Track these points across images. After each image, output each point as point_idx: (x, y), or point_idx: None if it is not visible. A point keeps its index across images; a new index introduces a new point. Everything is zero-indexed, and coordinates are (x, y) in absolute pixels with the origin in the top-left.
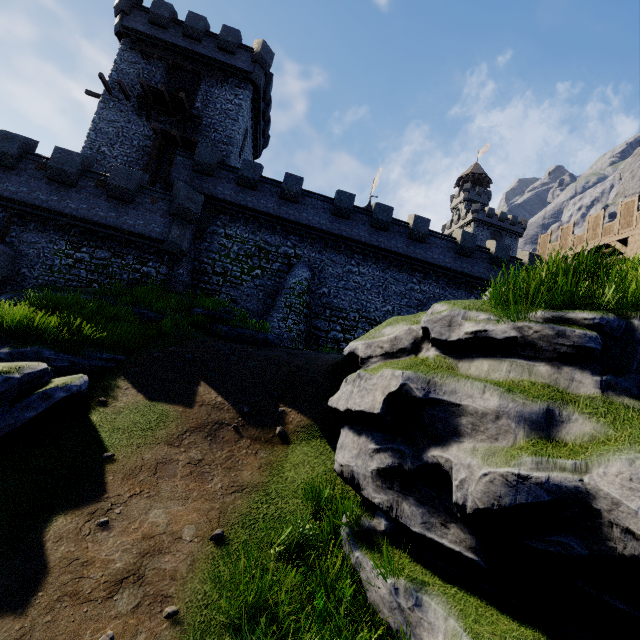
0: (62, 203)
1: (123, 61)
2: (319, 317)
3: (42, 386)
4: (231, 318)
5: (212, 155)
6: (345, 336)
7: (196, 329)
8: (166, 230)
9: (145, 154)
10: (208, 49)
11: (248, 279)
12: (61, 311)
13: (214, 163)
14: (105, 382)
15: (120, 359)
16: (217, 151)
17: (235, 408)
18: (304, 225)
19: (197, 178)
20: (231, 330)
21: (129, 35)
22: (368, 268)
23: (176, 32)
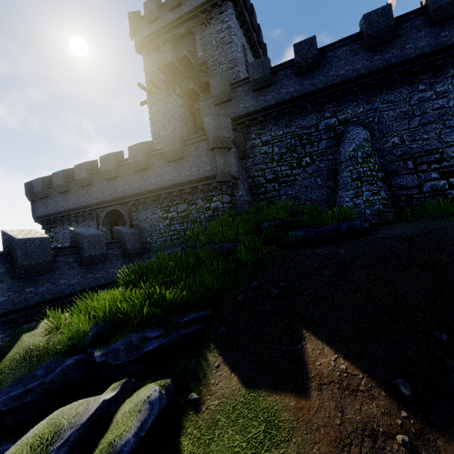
0: (147, 184)
1: (147, 66)
2: (399, 174)
3: (90, 451)
4: (301, 219)
5: (223, 81)
6: (449, 181)
7: (271, 245)
8: (213, 165)
9: (184, 119)
10: (188, 4)
11: (299, 172)
12: (147, 280)
13: (227, 87)
14: (195, 358)
15: (207, 315)
16: (225, 75)
17: (379, 383)
18: (336, 84)
19: (221, 110)
20: (307, 233)
21: (143, 45)
22: (449, 81)
23: (165, 14)
